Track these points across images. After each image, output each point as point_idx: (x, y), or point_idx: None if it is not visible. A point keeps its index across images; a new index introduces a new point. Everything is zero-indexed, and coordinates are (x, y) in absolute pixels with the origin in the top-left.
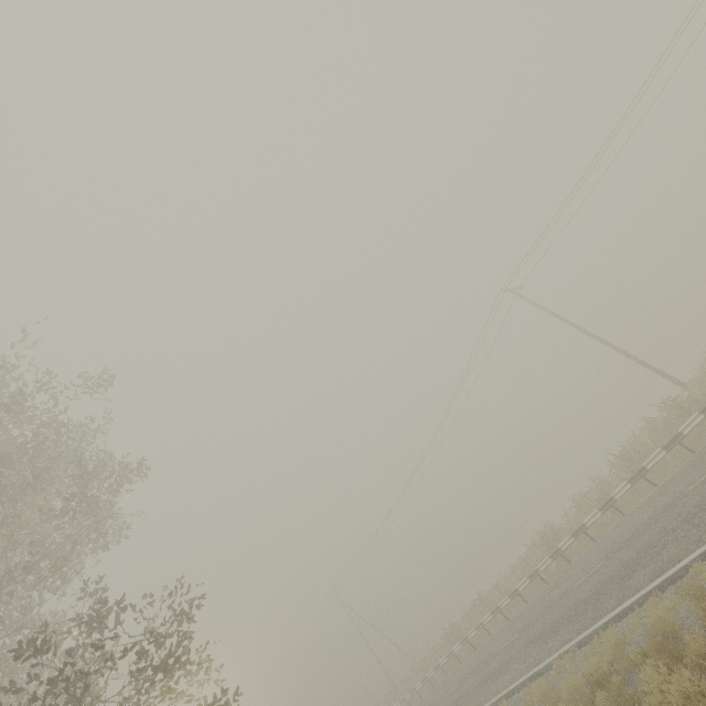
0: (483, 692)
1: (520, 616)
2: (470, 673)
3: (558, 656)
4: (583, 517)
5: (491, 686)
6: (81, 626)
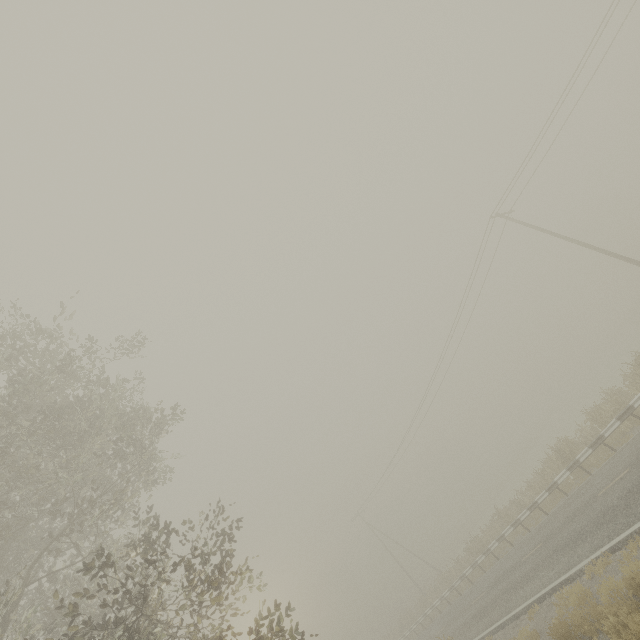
0: (512, 598)
1: (541, 526)
2: (496, 581)
3: (590, 562)
4: (598, 430)
5: (520, 592)
6: (136, 548)
